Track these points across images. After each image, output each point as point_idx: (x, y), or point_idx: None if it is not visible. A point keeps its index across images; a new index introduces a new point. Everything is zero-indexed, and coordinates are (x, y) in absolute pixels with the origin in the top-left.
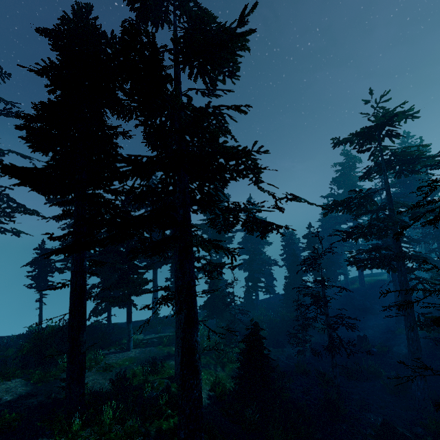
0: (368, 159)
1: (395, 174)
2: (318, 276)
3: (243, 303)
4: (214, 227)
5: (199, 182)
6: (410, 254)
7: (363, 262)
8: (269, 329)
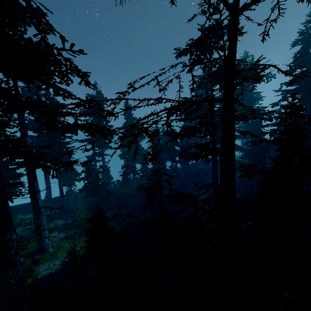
0: (203, 70)
1: (220, 84)
2: (173, 162)
3: (121, 183)
4: (55, 130)
5: (34, 84)
6: (219, 150)
7: (190, 156)
8: (137, 200)
